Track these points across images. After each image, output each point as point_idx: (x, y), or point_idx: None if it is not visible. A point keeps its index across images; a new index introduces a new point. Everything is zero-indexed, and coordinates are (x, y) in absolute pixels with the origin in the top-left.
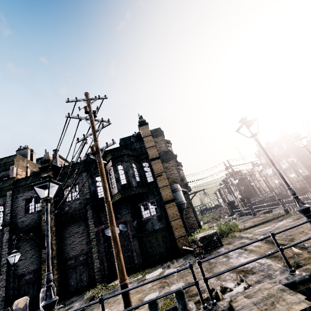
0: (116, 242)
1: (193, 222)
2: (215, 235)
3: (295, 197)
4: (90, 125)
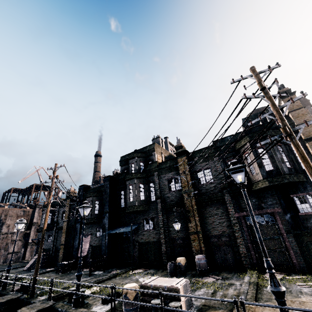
0: None
1: None
2: None
3: None
4: (269, 103)
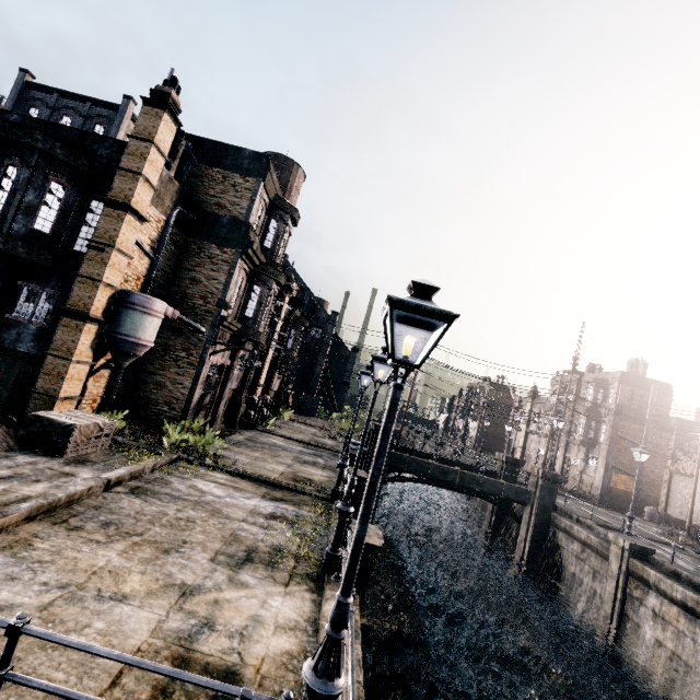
0: None
1: (179, 395)
2: (63, 429)
3: None
4: None
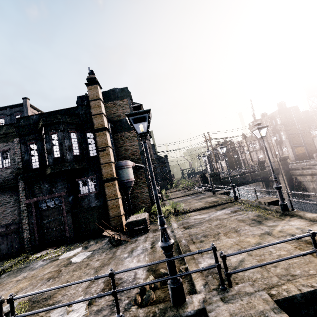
0: None
1: (146, 197)
2: (142, 221)
3: (161, 229)
4: None
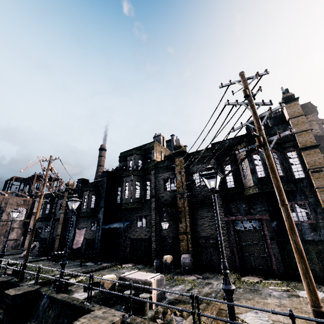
0: (302, 257)
1: None
2: None
3: None
4: (251, 111)
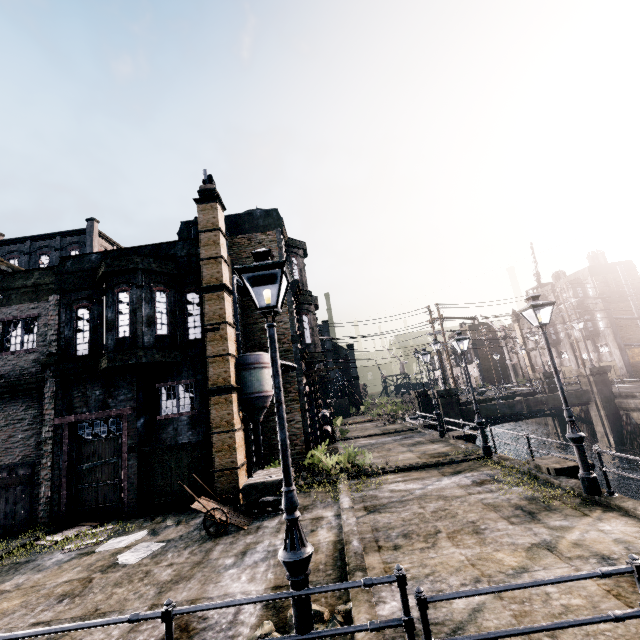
0: None
1: (295, 431)
2: (277, 486)
3: (287, 520)
4: None
